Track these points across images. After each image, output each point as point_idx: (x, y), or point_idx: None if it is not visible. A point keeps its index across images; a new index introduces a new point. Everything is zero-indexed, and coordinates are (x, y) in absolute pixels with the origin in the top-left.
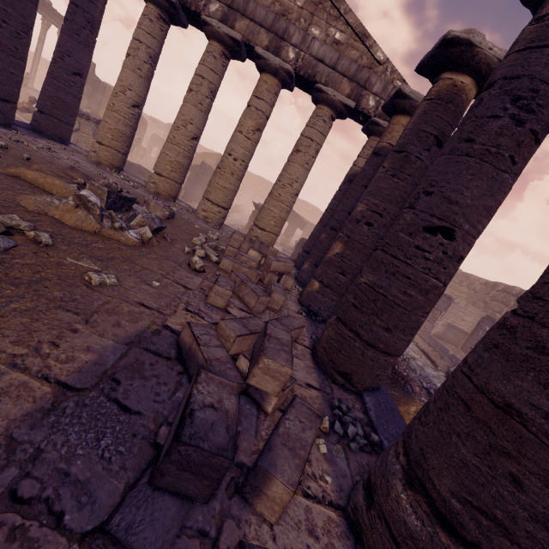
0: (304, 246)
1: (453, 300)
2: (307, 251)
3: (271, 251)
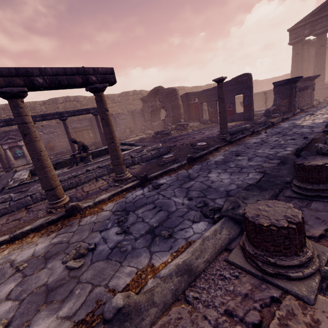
0: None
1: None
2: None
3: None
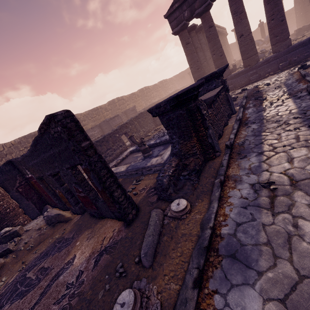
0: None
1: (120, 114)
2: None
3: None
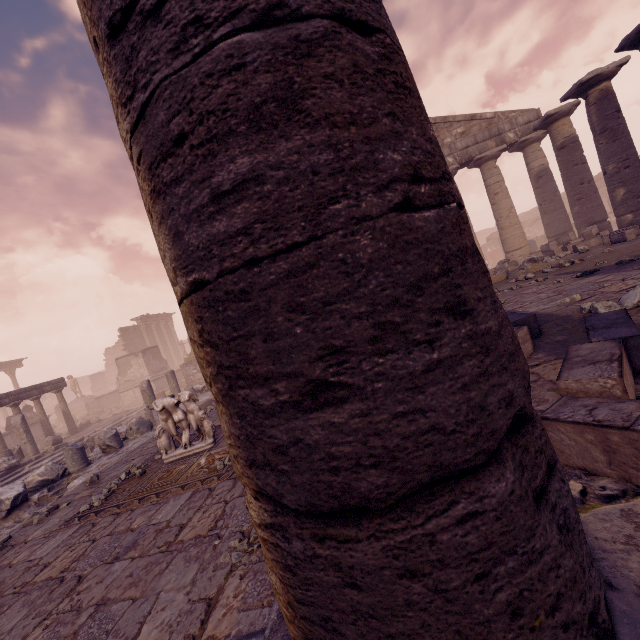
0: (550, 235)
1: None
2: (556, 235)
3: (570, 236)
